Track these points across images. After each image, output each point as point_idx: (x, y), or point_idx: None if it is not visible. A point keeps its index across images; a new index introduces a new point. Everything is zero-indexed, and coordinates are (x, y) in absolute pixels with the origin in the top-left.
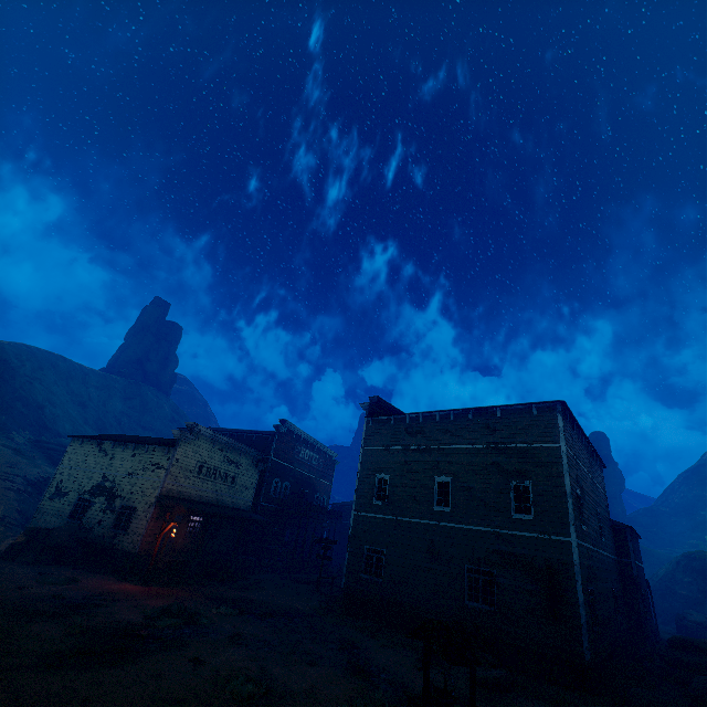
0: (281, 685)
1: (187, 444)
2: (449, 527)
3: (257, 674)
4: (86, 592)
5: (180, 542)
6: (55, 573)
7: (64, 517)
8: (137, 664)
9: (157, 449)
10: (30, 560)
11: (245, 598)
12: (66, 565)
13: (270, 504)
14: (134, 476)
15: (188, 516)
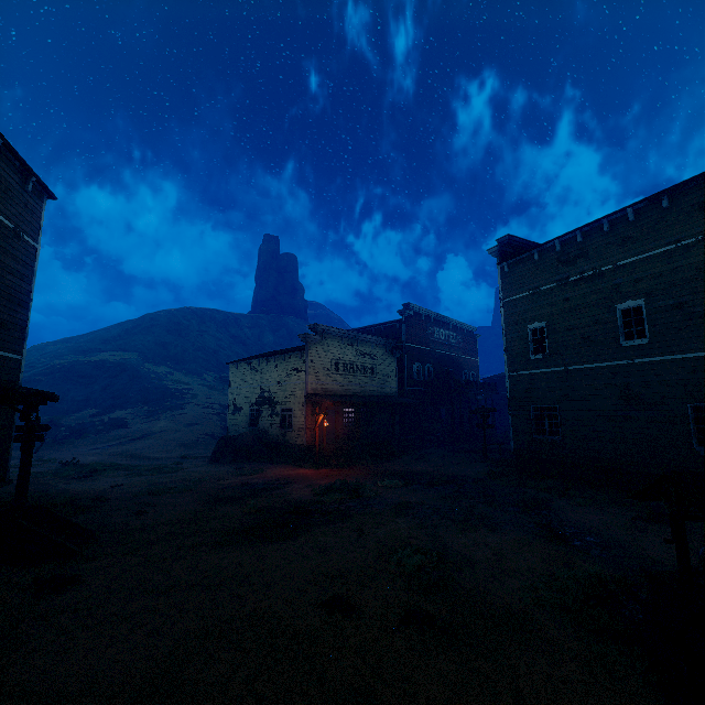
0: (456, 554)
1: (315, 345)
2: (650, 363)
3: (427, 543)
4: (268, 479)
5: (341, 432)
6: (247, 467)
7: (246, 426)
8: (302, 538)
9: (292, 356)
10: (229, 460)
11: (410, 470)
12: (257, 460)
13: (416, 387)
14: (282, 384)
15: (340, 409)
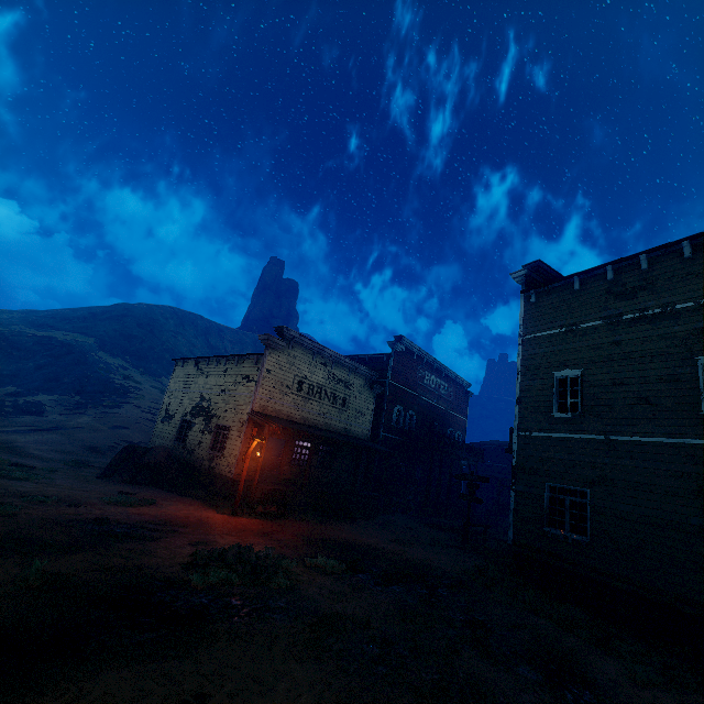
0: None
1: (278, 353)
2: None
3: None
4: (148, 518)
5: (286, 470)
6: (140, 494)
7: (172, 439)
8: None
9: (246, 360)
10: (124, 479)
11: (362, 544)
12: (164, 486)
13: (392, 435)
14: (226, 393)
15: (291, 440)
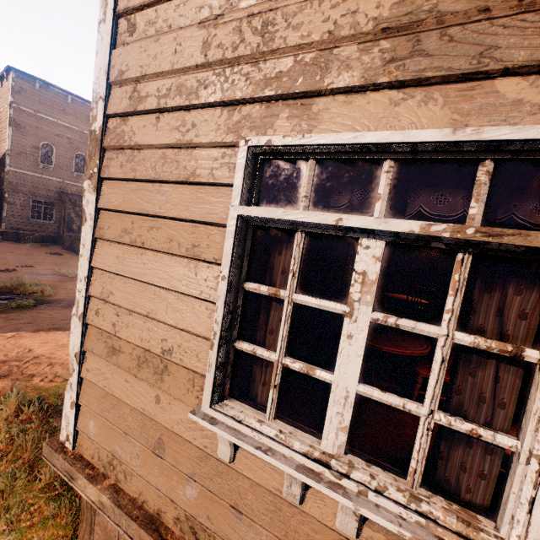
0: None
1: None
2: None
3: None
4: None
5: None
6: None
7: None
8: None
9: None
10: None
11: None
12: None
13: None
14: None
15: None
